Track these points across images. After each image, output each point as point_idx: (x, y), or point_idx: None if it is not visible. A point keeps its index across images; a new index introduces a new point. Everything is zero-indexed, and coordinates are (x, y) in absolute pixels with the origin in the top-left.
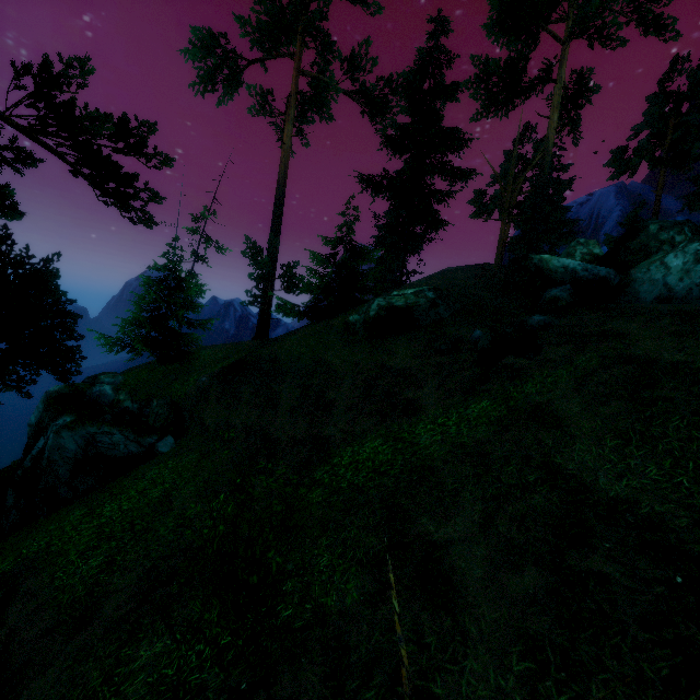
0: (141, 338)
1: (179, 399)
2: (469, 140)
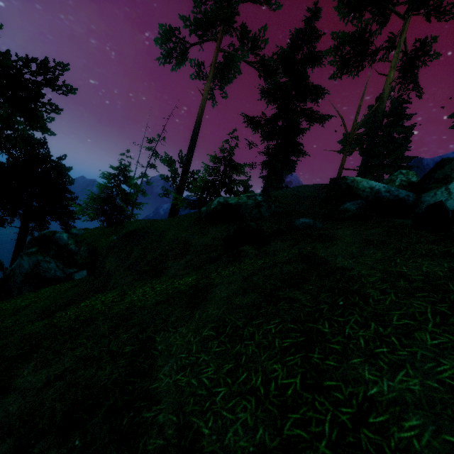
0: (96, 209)
1: (101, 249)
2: (324, 92)
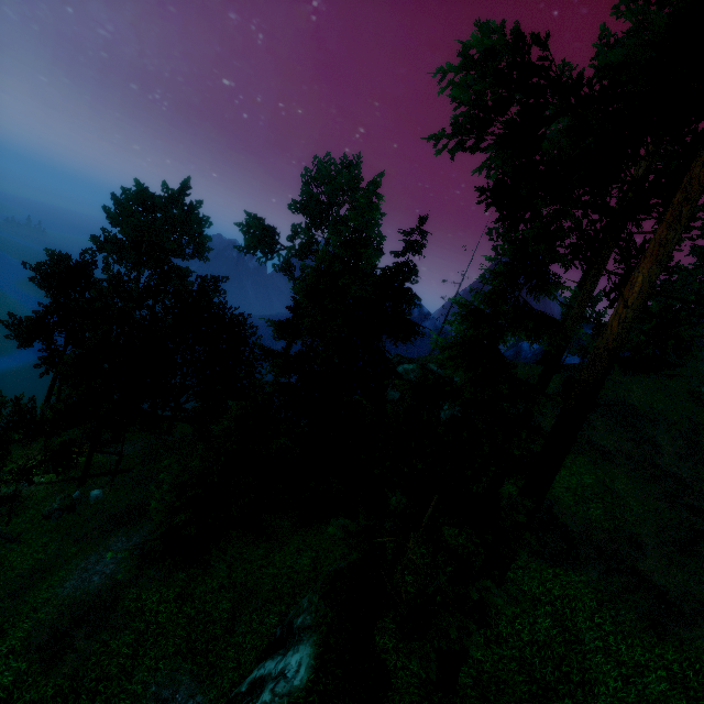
0: None
1: None
2: None
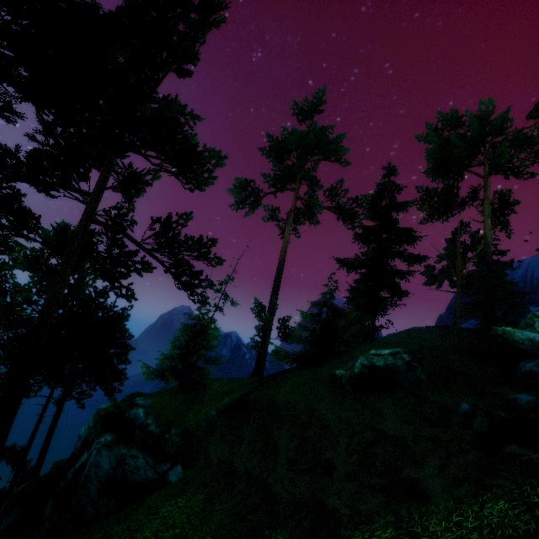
0: (171, 370)
1: (191, 428)
2: (420, 236)
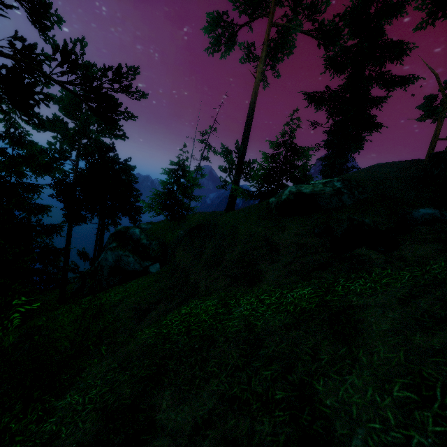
0: (161, 204)
1: (169, 242)
2: (409, 48)
